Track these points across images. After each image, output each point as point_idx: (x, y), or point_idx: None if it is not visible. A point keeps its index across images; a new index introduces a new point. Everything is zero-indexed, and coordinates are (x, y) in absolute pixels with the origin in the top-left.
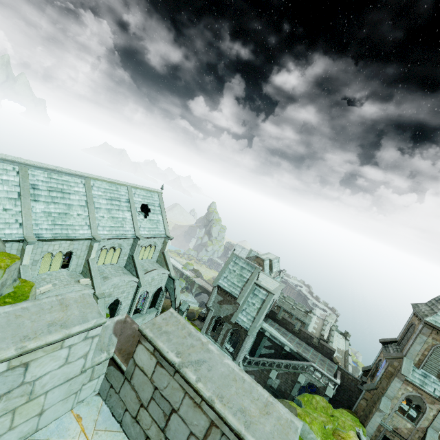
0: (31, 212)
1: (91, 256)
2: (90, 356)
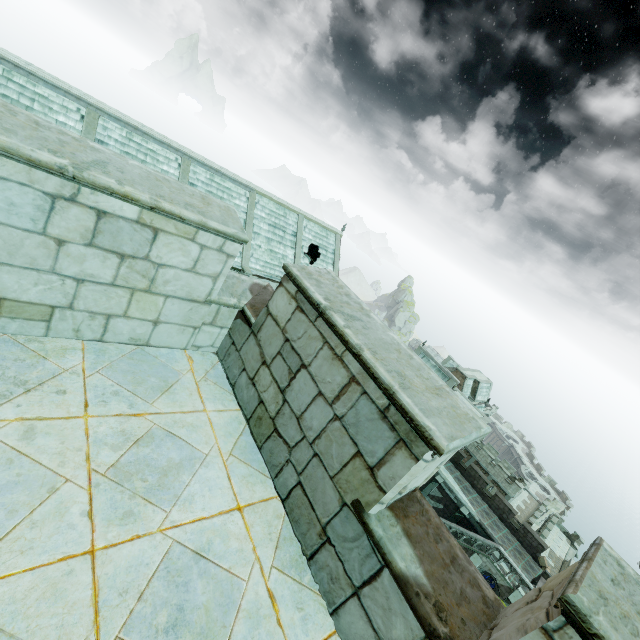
0: None
1: None
2: (219, 284)
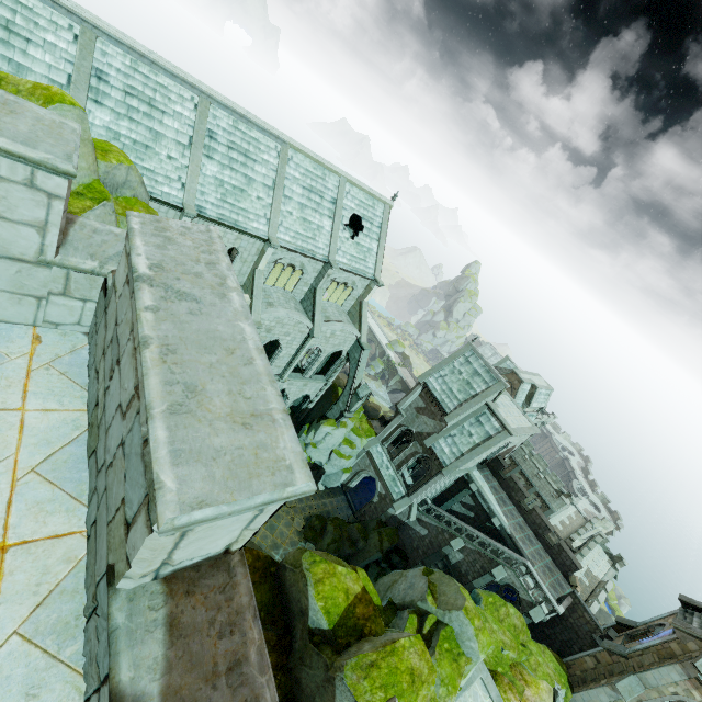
0: (200, 173)
1: (259, 265)
2: (53, 238)
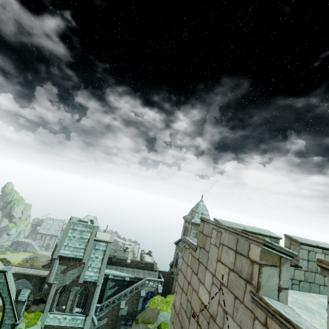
0: None
1: None
2: None
